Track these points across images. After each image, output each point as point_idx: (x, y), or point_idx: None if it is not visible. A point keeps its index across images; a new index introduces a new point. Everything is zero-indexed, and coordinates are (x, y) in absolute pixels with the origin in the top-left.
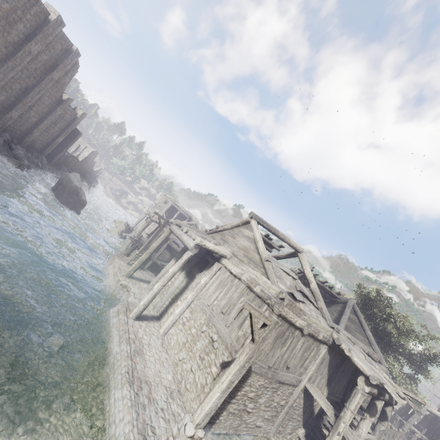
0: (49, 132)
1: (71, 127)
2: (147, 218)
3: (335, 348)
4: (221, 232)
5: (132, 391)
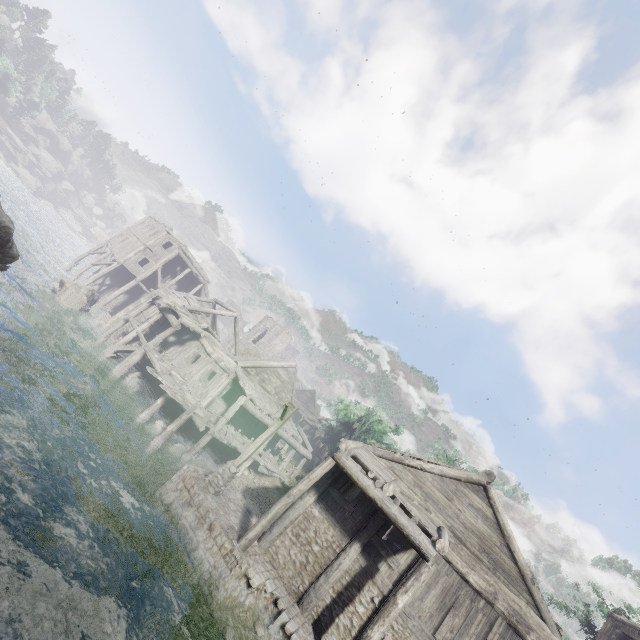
0: None
1: None
2: (164, 309)
3: None
4: (412, 468)
5: None
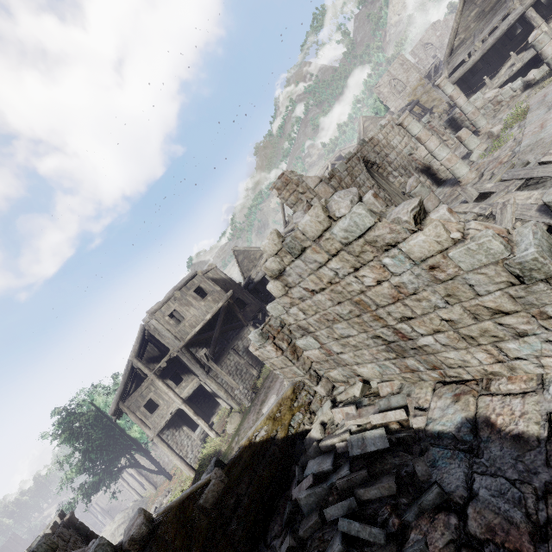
0: None
1: None
2: None
3: None
4: None
5: None
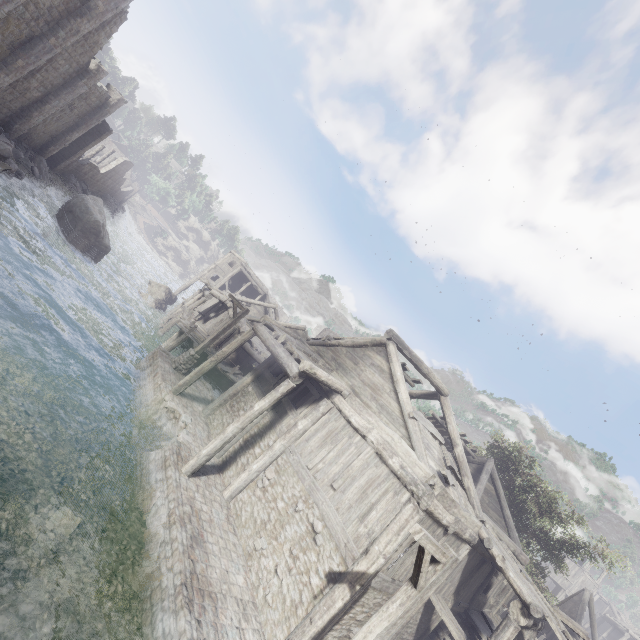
0: (58, 119)
1: (96, 118)
2: (204, 289)
3: (479, 548)
4: (333, 347)
5: (193, 622)
